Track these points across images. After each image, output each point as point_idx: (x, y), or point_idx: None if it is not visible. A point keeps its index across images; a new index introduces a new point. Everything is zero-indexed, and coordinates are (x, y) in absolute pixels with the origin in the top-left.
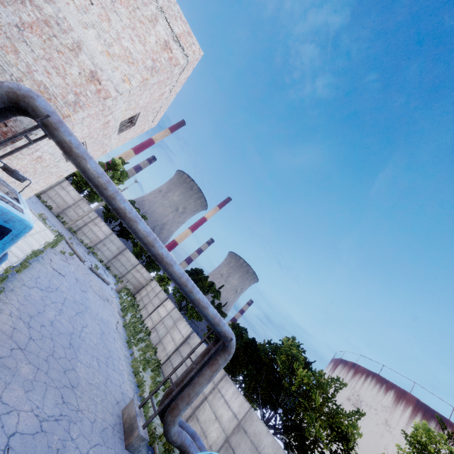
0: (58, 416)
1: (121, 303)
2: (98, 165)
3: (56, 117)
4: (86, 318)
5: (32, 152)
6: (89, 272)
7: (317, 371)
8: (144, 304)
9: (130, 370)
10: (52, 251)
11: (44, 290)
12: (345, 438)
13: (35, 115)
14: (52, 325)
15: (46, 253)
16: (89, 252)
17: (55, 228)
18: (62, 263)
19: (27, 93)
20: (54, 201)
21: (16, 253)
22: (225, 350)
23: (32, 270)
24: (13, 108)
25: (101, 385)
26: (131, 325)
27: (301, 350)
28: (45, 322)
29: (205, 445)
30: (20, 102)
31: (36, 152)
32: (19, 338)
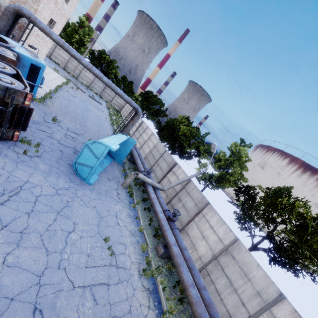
0: (81, 129)
1: (109, 113)
2: (57, 35)
3: (33, 16)
4: (89, 113)
5: (33, 33)
6: (89, 98)
7: (197, 130)
8: (124, 115)
9: (112, 132)
10: (66, 87)
11: (67, 100)
12: (199, 150)
13: (26, 18)
14: (74, 111)
15: (64, 87)
16: (87, 88)
17: (65, 75)
18: (73, 92)
19: (19, 8)
20: (59, 60)
21: (51, 86)
22: (137, 114)
23: (60, 93)
24: (17, 15)
25: (97, 130)
26: (114, 120)
27: (187, 120)
28: (71, 109)
29: (144, 154)
30: (19, 13)
31: (34, 33)
32: (63, 111)
